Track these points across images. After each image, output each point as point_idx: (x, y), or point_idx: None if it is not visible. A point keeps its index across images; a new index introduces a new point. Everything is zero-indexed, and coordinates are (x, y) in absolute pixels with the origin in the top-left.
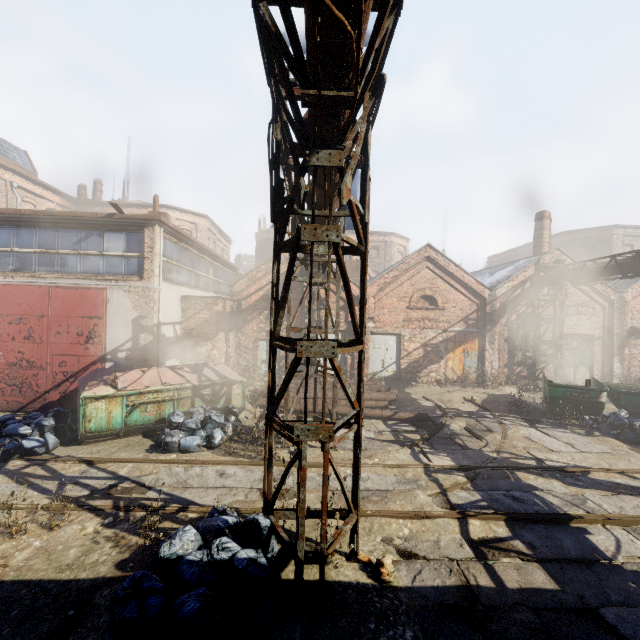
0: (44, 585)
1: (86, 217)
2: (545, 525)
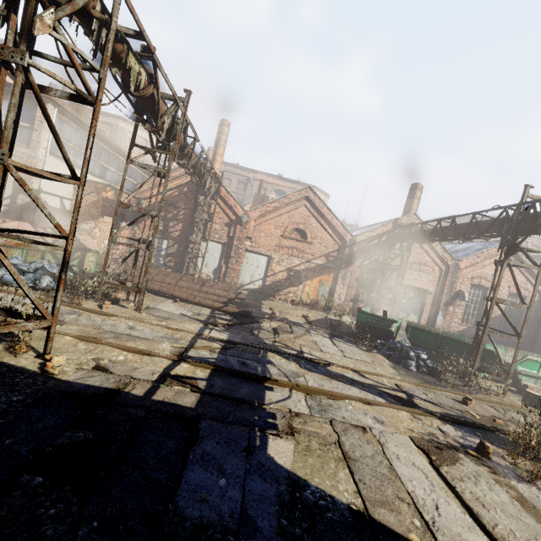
0: None
1: None
2: (243, 380)
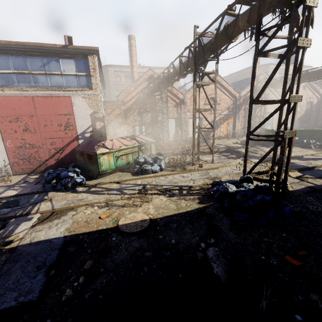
0: (179, 215)
1: (47, 47)
2: (308, 170)
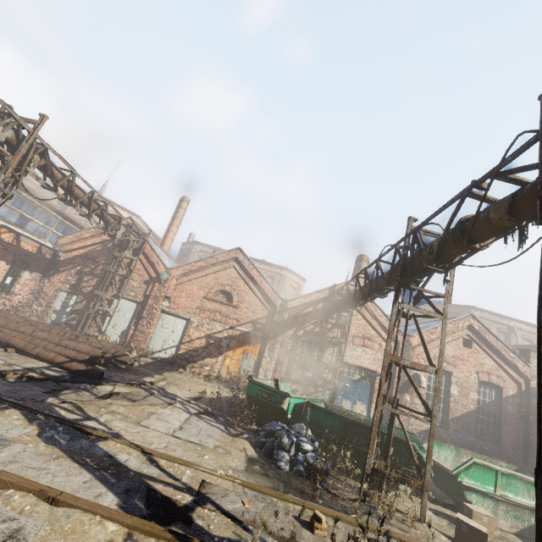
0: None
1: None
2: None
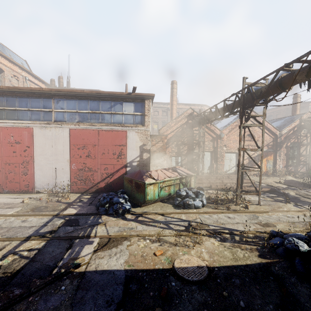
0: (238, 267)
1: (116, 94)
2: None
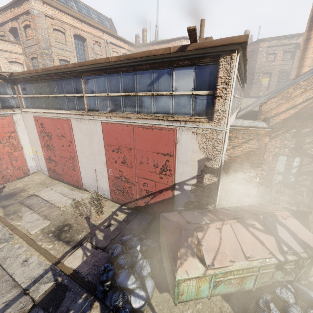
0: None
1: (158, 55)
2: None
